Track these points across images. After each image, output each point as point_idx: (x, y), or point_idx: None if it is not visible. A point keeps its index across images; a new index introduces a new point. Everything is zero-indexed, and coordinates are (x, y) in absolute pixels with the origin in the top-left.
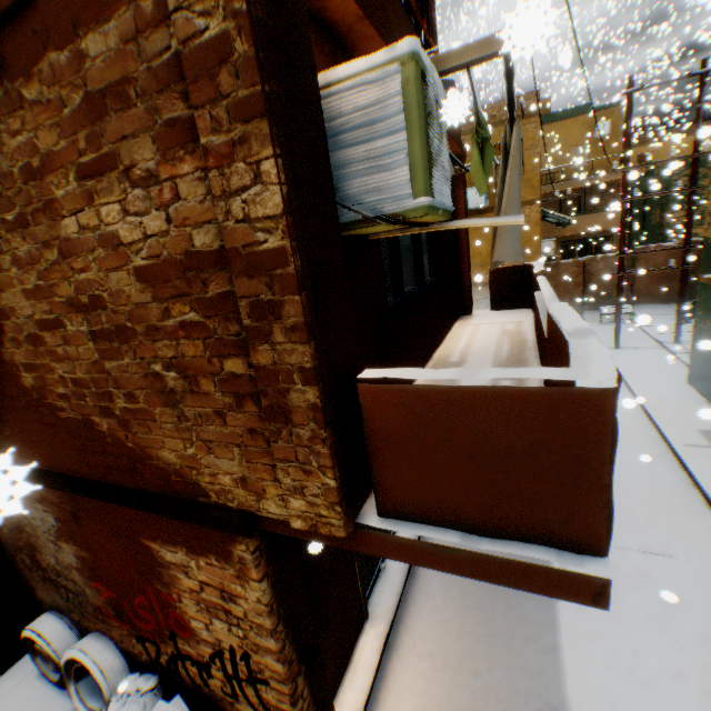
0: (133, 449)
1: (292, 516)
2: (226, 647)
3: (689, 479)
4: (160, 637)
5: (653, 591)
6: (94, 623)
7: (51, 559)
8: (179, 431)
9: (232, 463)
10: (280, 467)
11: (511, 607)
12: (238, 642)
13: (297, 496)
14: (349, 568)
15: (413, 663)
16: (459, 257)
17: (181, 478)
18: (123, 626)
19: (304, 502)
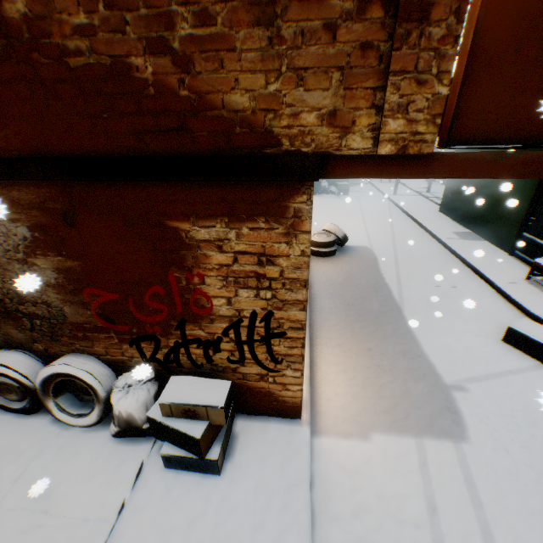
0: (187, 99)
1: (384, 141)
2: (245, 316)
3: (452, 254)
4: (162, 332)
5: (451, 302)
6: (68, 347)
7: (11, 286)
8: (265, 62)
9: (325, 95)
10: (392, 82)
11: (379, 318)
12: (262, 307)
13: (398, 115)
14: None
15: (330, 352)
16: None
17: (248, 128)
18: (112, 336)
19: (404, 122)
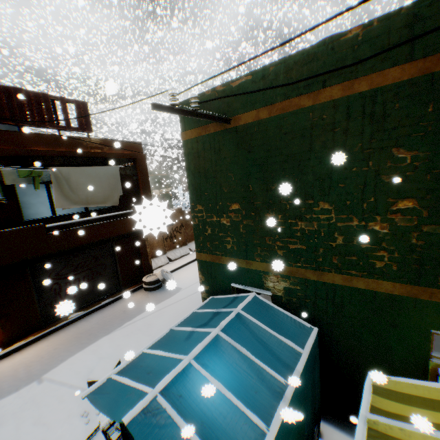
0: None
1: None
2: None
3: None
4: None
5: (137, 338)
6: None
7: None
8: None
9: None
10: None
11: (91, 334)
12: None
13: None
14: (32, 305)
15: (44, 343)
16: (141, 197)
17: None
18: None
19: None
